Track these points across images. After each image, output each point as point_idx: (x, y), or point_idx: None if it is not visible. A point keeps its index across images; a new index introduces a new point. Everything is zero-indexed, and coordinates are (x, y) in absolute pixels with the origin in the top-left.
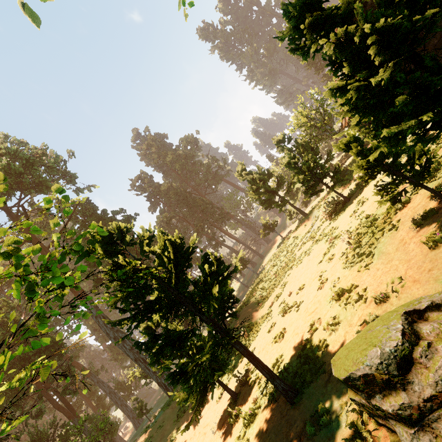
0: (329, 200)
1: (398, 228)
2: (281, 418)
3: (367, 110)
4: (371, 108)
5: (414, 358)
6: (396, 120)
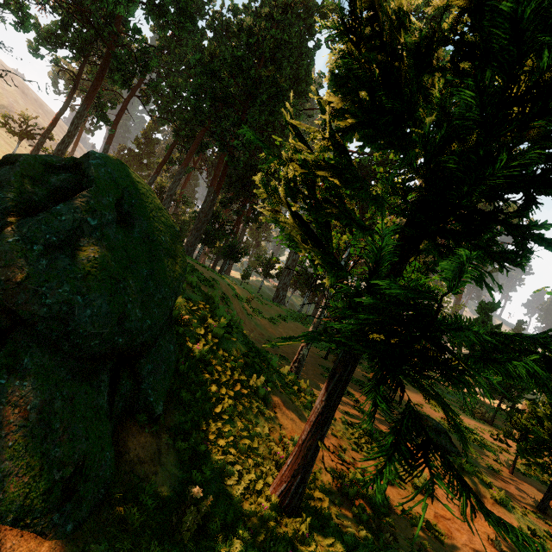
0: (484, 406)
1: (482, 449)
2: (356, 389)
3: (545, 414)
4: (548, 417)
5: (440, 433)
6: (545, 428)
